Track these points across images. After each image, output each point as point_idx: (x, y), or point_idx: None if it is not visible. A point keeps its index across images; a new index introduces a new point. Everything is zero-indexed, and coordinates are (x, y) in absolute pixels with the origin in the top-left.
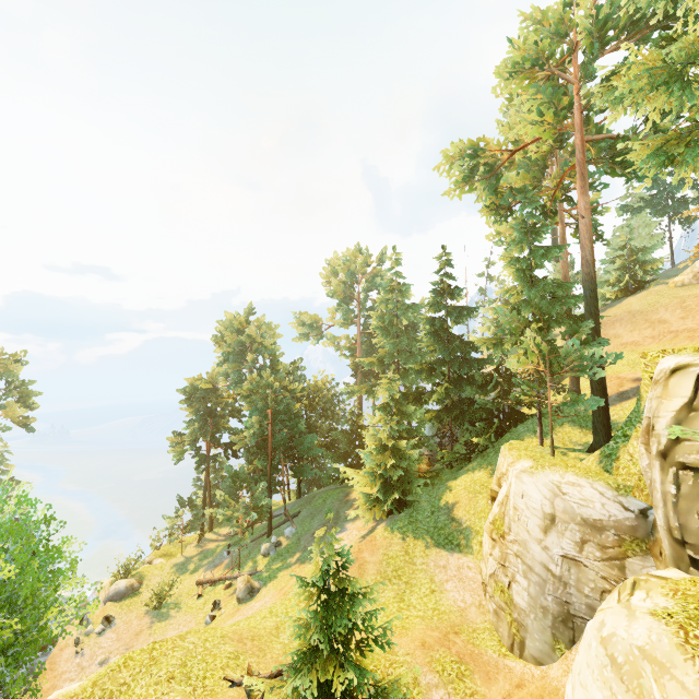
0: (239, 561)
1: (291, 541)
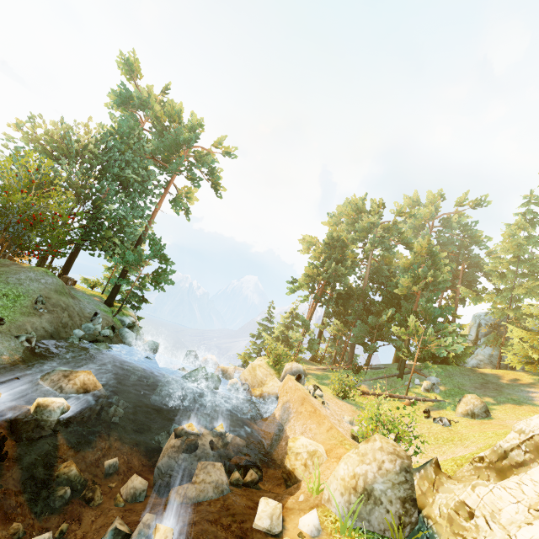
0: (408, 386)
1: (447, 387)
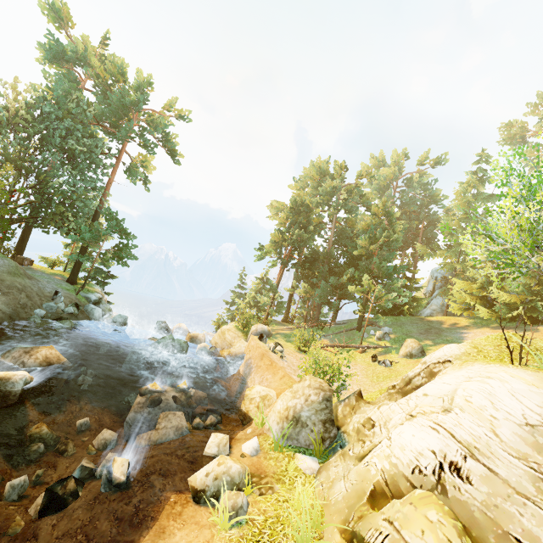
0: (362, 337)
1: (397, 335)
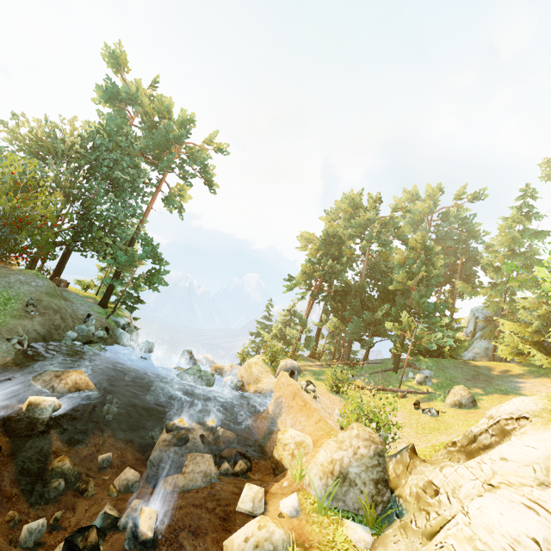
0: (401, 380)
1: (440, 379)
